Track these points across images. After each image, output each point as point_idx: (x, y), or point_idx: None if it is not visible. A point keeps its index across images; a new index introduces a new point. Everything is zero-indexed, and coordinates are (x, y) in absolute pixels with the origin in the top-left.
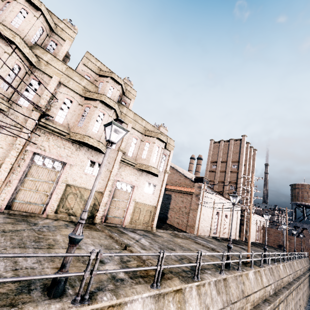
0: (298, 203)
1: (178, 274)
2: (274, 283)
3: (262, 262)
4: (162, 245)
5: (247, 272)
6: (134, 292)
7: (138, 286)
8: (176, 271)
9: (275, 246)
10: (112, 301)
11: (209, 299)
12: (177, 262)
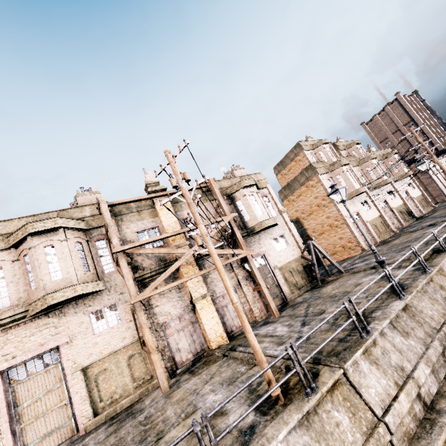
0: None
1: None
2: None
3: None
4: None
5: None
6: None
7: None
8: None
9: None
10: None
11: None
12: None
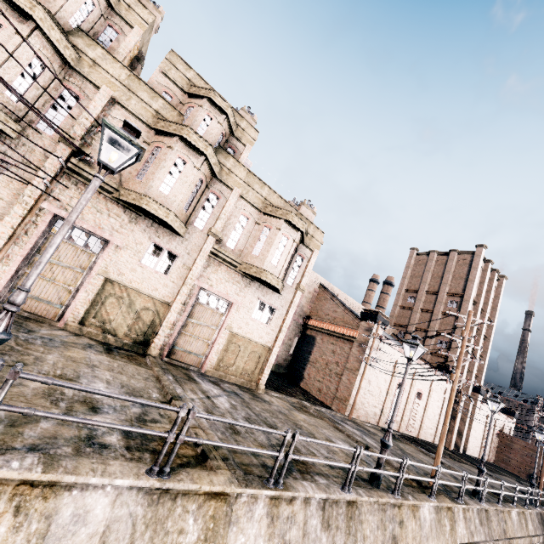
0: None
1: (238, 467)
2: (485, 543)
3: (462, 493)
4: (256, 416)
5: (417, 504)
6: (99, 470)
7: (120, 462)
8: (244, 462)
9: (522, 476)
10: (29, 472)
11: (298, 532)
12: (263, 448)
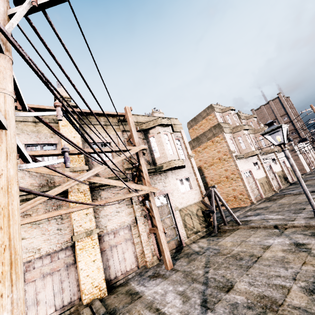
0: None
1: None
2: None
3: None
4: None
5: None
6: None
7: None
8: None
9: None
10: None
11: None
12: None
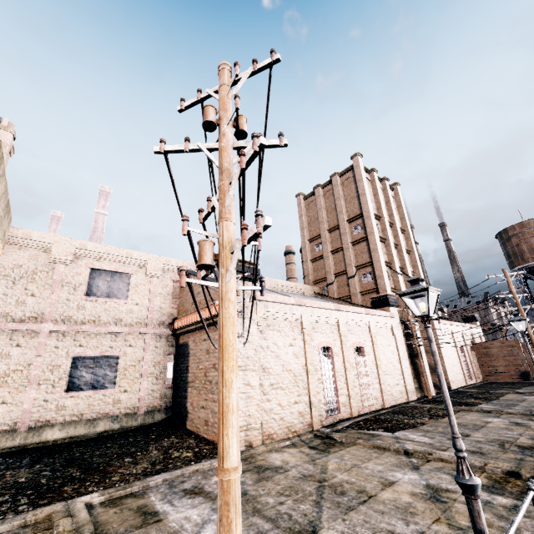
0: (527, 267)
1: None
2: None
3: None
4: None
5: None
6: None
7: None
8: None
9: (515, 379)
10: None
11: None
12: None
